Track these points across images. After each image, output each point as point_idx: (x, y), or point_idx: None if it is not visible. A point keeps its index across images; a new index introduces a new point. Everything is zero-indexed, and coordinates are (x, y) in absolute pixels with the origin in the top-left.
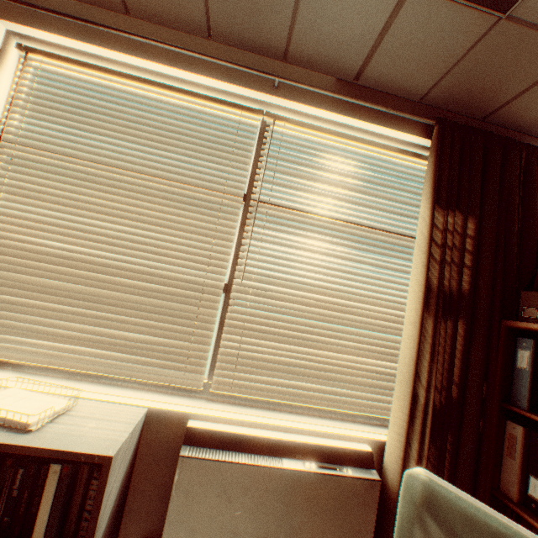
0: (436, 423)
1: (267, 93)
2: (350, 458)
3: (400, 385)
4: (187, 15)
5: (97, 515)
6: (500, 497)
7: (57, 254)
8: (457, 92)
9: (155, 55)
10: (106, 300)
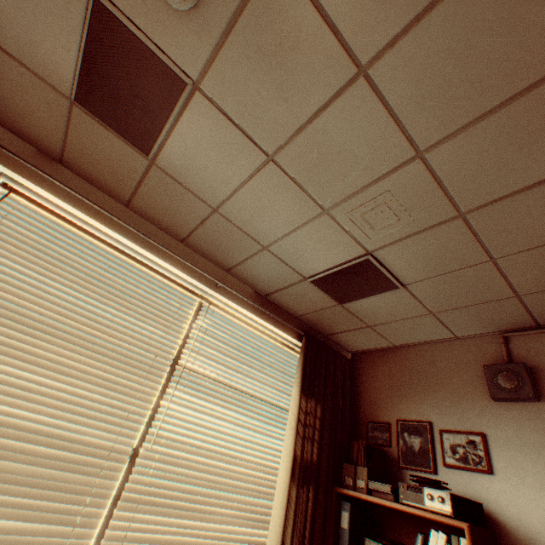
0: None
1: (212, 288)
2: None
3: None
4: (175, 228)
5: None
6: None
7: None
8: (316, 320)
9: (138, 239)
10: None
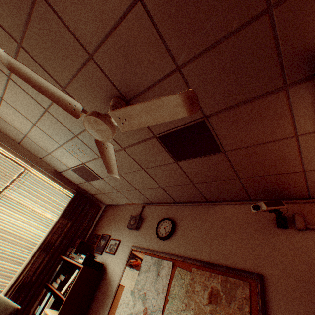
0: (21, 288)
1: (30, 165)
2: None
3: (17, 274)
4: (14, 138)
5: None
6: (27, 314)
7: None
8: (85, 187)
9: None
10: None
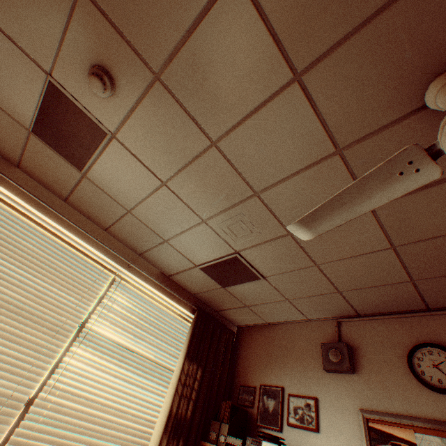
0: None
1: (124, 267)
2: None
3: None
4: (100, 220)
5: None
6: None
7: None
8: (208, 298)
9: (70, 226)
10: None
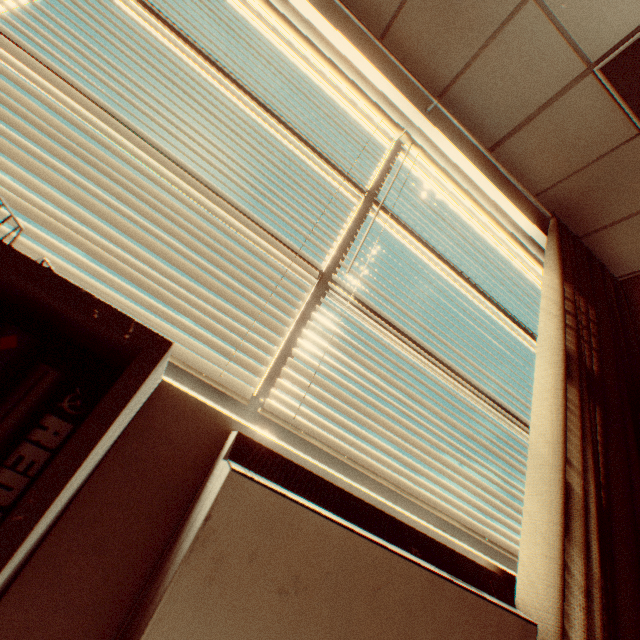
0: (599, 532)
1: (419, 111)
2: (482, 579)
3: (539, 471)
4: (377, 3)
5: (53, 488)
6: None
7: (100, 101)
8: (571, 199)
9: (328, 15)
10: (146, 197)
